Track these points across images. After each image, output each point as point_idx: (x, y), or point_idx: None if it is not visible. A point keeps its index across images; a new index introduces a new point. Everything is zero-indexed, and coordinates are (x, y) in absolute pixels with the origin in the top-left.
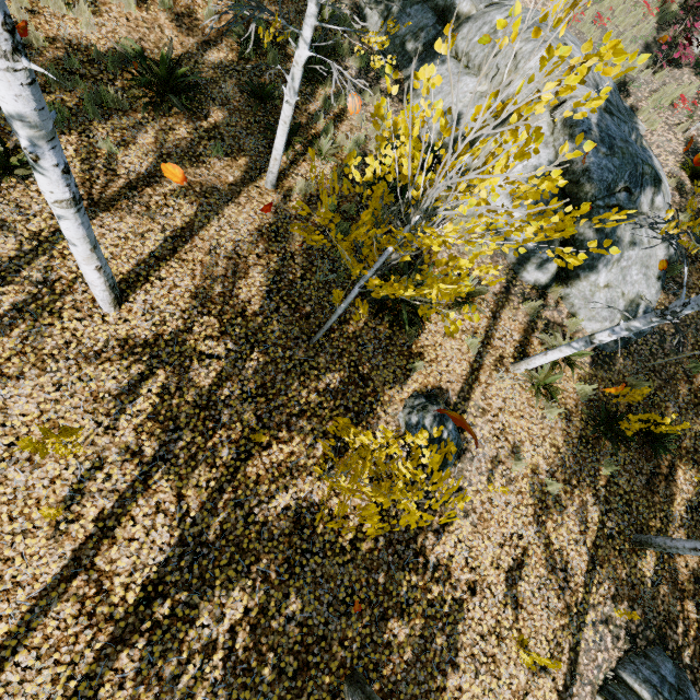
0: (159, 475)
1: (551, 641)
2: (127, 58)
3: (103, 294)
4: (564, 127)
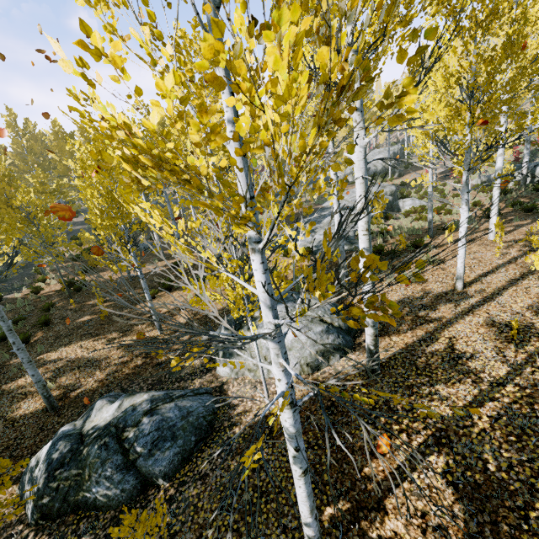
0: (532, 252)
1: None
2: (470, 218)
3: (494, 229)
4: None
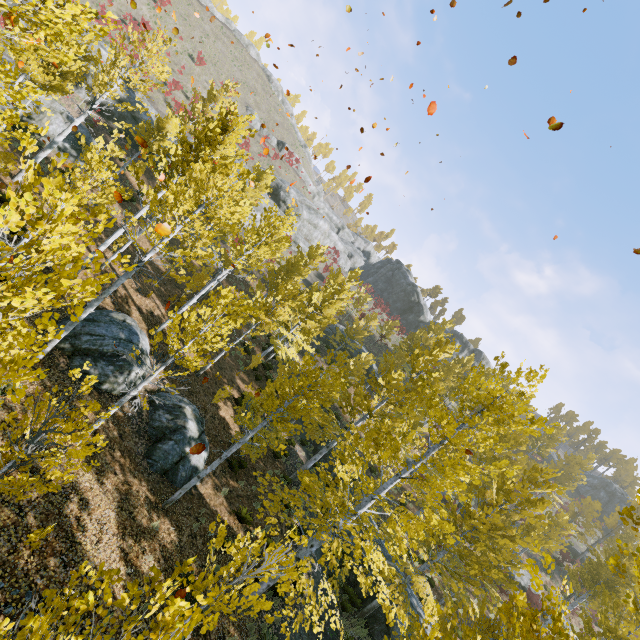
0: None
1: (144, 237)
2: None
3: None
4: (68, 120)
